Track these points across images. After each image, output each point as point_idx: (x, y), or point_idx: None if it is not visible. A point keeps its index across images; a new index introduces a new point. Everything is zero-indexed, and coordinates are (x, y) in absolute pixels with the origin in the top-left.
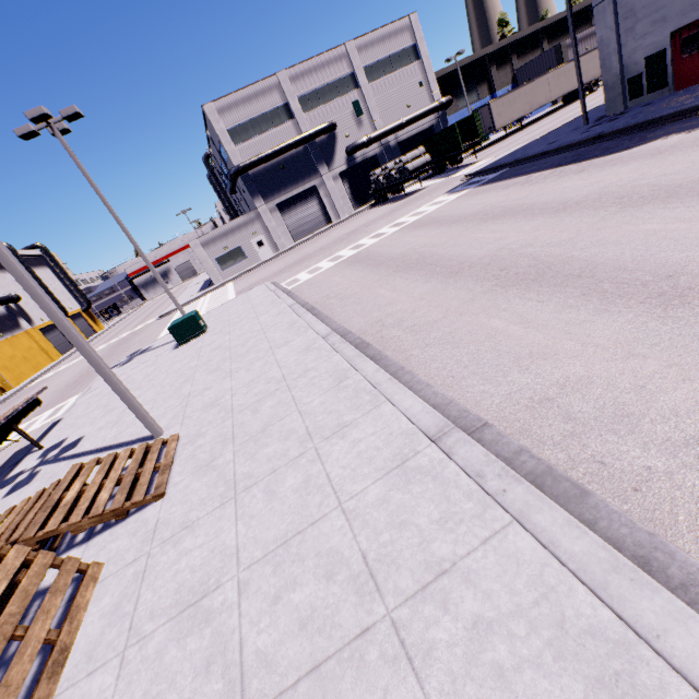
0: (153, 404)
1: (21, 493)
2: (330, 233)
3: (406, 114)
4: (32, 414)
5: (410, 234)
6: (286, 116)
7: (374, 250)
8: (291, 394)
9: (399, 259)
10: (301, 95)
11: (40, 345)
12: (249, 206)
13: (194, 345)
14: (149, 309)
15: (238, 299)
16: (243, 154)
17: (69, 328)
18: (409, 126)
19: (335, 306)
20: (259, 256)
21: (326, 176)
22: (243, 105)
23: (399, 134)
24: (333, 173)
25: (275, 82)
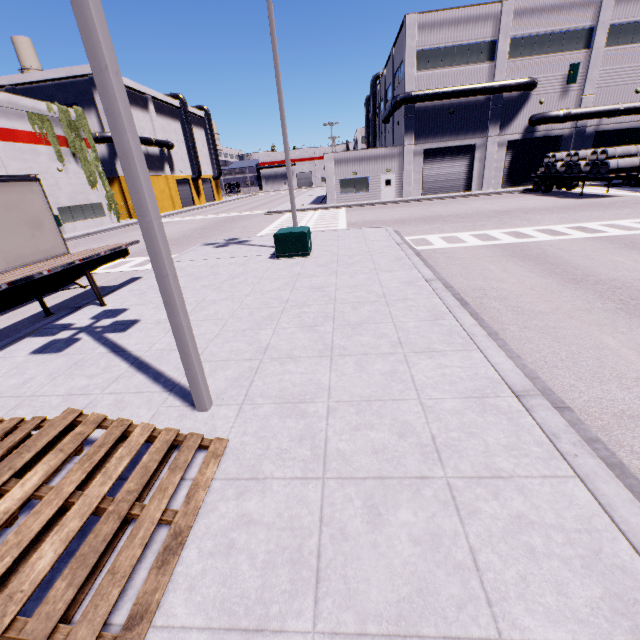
0: (221, 329)
1: (43, 362)
2: (467, 201)
3: (629, 100)
4: (131, 252)
5: (622, 253)
6: (487, 55)
7: (553, 251)
8: (464, 535)
9: (620, 289)
10: (517, 36)
11: (171, 192)
12: (394, 141)
13: (292, 267)
14: (261, 200)
15: (351, 233)
16: (419, 82)
17: (144, 197)
18: (623, 115)
19: (505, 318)
20: (380, 194)
21: (492, 138)
22: (447, 27)
23: (603, 122)
24: (502, 138)
25: (496, 11)
